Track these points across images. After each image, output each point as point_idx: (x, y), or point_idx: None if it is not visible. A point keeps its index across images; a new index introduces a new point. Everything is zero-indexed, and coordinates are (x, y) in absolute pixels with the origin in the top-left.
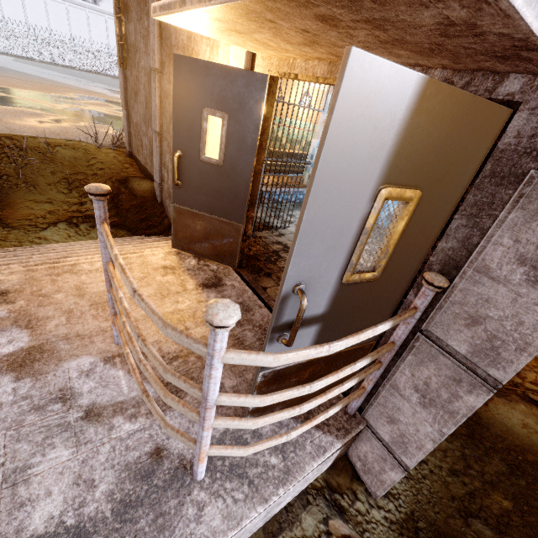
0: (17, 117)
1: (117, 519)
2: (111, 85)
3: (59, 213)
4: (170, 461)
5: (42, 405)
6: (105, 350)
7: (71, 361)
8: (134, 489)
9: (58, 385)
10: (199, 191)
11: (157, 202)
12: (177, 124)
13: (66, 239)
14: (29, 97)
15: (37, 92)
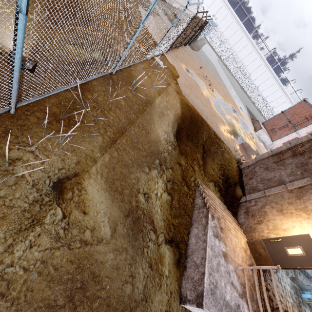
0: (220, 123)
1: (234, 311)
2: (239, 96)
3: (214, 177)
4: (240, 310)
5: (227, 272)
6: (234, 267)
7: (230, 264)
8: (236, 308)
9: (228, 269)
10: (273, 248)
11: (239, 201)
12: (289, 237)
13: (213, 191)
14: (222, 105)
15: (223, 99)
